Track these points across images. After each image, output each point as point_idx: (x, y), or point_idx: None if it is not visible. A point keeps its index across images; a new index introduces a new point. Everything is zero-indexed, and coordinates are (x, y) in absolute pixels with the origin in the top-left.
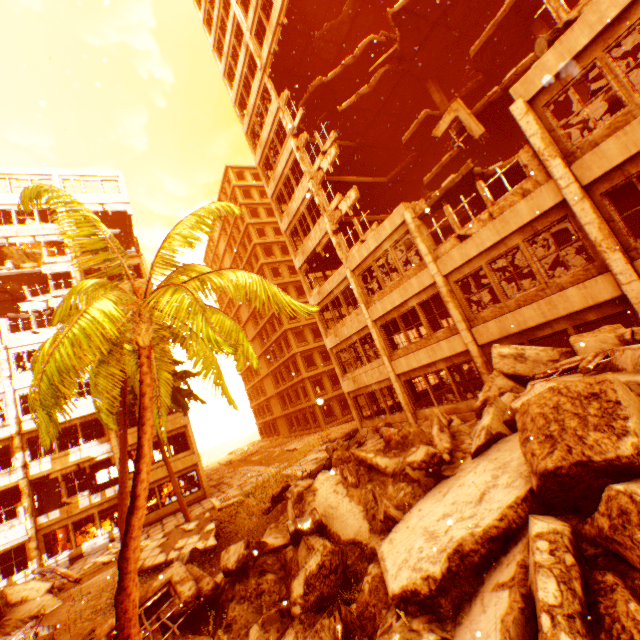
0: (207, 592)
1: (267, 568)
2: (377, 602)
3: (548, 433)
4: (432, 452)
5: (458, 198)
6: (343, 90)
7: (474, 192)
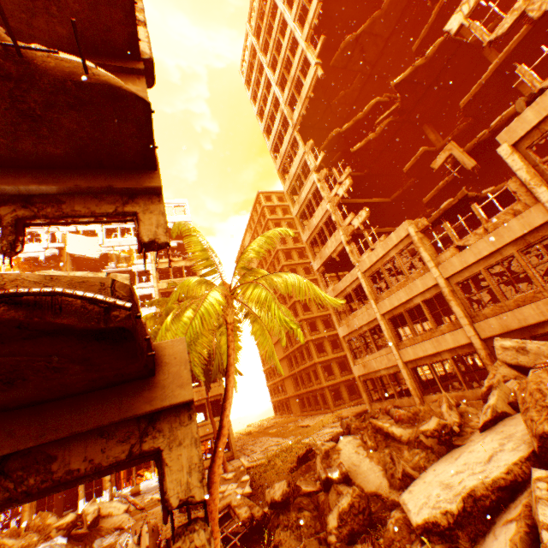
0: (258, 517)
1: (303, 506)
2: (401, 538)
3: (544, 404)
4: (443, 423)
5: (455, 215)
6: (354, 136)
7: (469, 210)
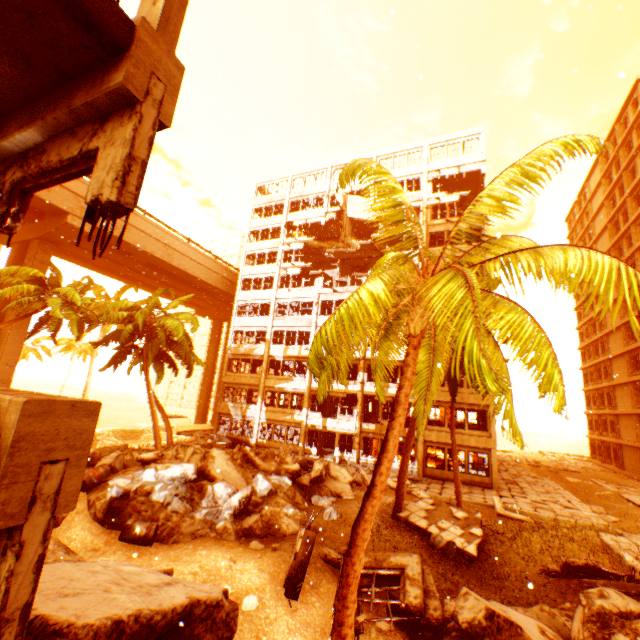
0: (430, 617)
1: None
2: None
3: None
4: None
5: None
6: None
7: None
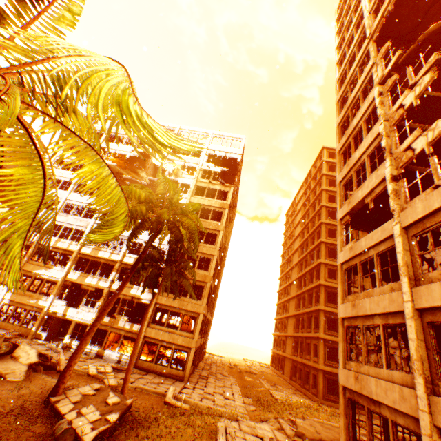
0: None
1: None
2: None
3: None
4: None
5: None
6: None
7: None
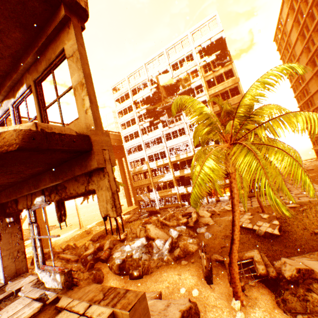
0: (271, 276)
1: (311, 289)
2: None
3: None
4: None
5: None
6: None
7: None
